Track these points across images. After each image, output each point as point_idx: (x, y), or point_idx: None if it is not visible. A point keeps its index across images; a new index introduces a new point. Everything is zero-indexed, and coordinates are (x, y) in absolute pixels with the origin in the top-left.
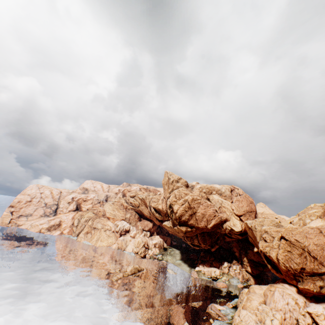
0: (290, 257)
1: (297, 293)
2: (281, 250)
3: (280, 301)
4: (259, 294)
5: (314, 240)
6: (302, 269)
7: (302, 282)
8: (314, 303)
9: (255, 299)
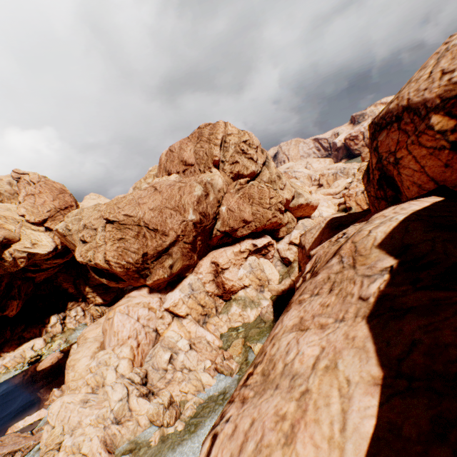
0: (126, 247)
1: (150, 294)
2: (110, 243)
3: (126, 325)
4: (93, 340)
5: (149, 204)
6: (145, 257)
7: (151, 274)
8: (171, 293)
9: (82, 357)
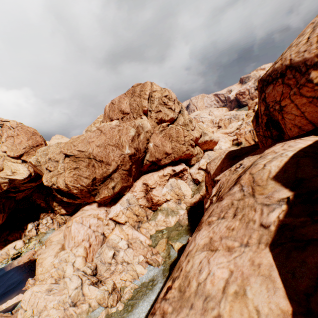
0: (79, 174)
1: (98, 208)
2: (68, 171)
3: (81, 231)
4: (56, 243)
5: (96, 142)
6: (94, 181)
7: (99, 193)
8: (114, 206)
9: (48, 256)
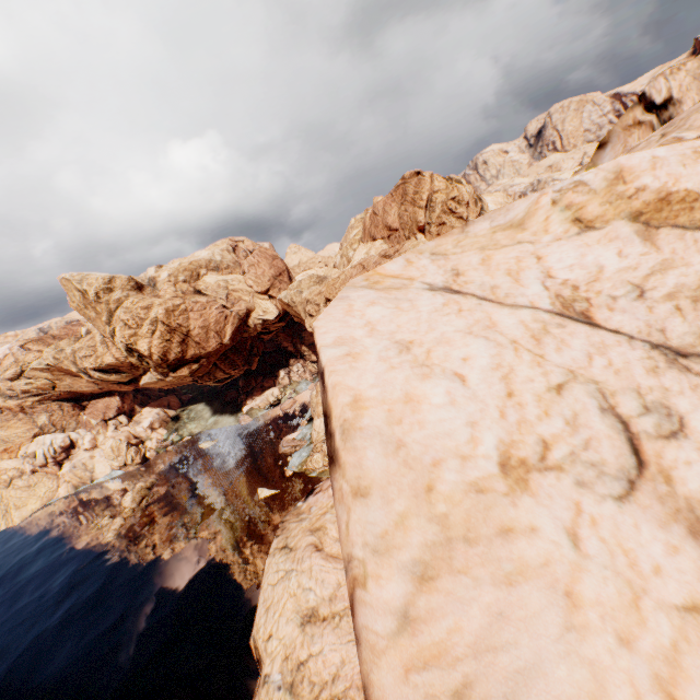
0: None
1: None
2: None
3: None
4: None
5: None
6: None
7: None
8: None
9: None
